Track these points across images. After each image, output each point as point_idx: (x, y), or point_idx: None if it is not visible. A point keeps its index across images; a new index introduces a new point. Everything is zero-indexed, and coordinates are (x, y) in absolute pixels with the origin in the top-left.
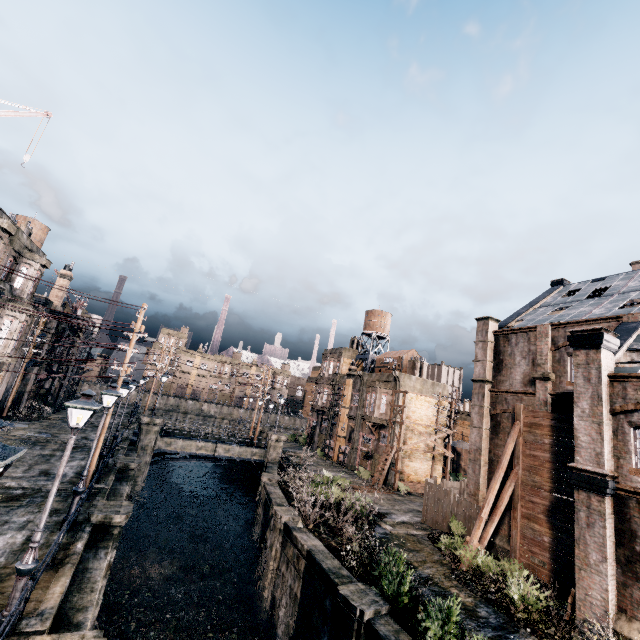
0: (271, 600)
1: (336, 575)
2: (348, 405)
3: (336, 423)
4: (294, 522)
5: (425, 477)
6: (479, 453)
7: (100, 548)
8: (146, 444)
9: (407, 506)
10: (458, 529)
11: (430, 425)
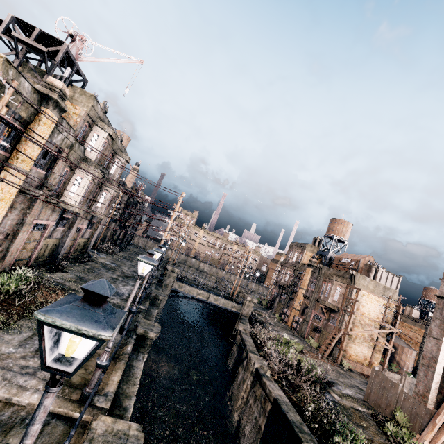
0: (239, 420)
1: (299, 429)
2: (305, 287)
3: (293, 298)
4: (263, 370)
5: (364, 360)
6: (434, 361)
7: (140, 352)
8: (167, 283)
9: (349, 381)
10: (402, 420)
11: (377, 320)
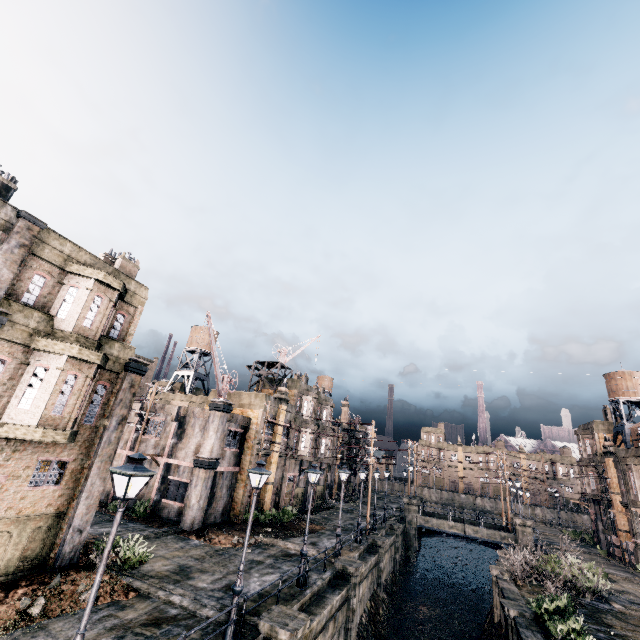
0: None
1: (510, 600)
2: (617, 490)
3: (613, 514)
4: (503, 576)
5: None
6: None
7: (372, 553)
8: (410, 520)
9: None
10: None
11: None
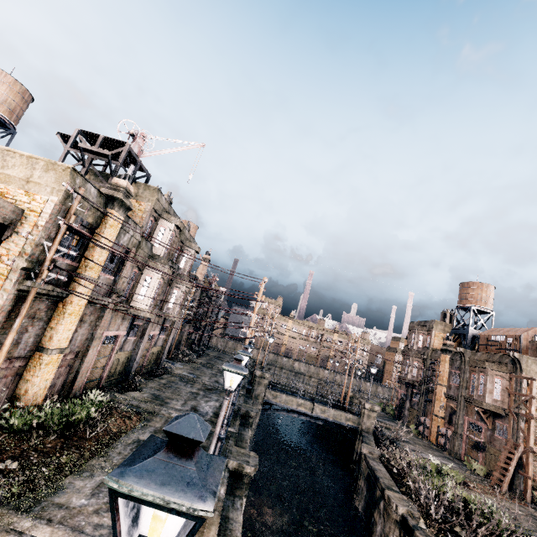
0: None
1: None
2: (445, 383)
3: (430, 400)
4: (413, 517)
5: None
6: None
7: (236, 496)
8: (258, 394)
9: None
10: None
11: None
